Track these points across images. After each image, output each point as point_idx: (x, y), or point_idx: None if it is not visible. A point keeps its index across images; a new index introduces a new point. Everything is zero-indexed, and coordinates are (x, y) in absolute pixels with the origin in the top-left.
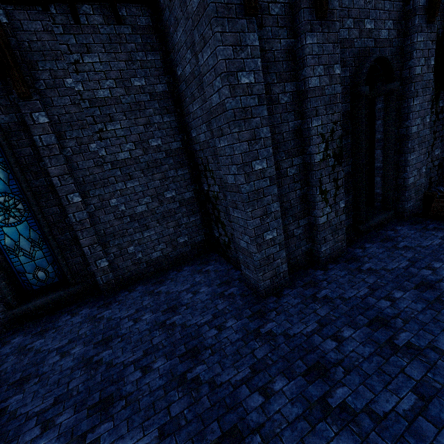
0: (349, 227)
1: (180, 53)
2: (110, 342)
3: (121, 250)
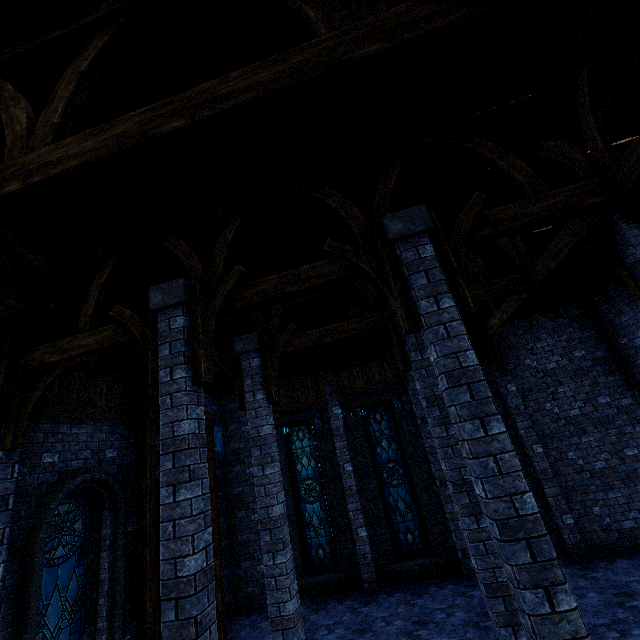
0: None
1: (624, 330)
2: (633, 596)
3: (584, 508)
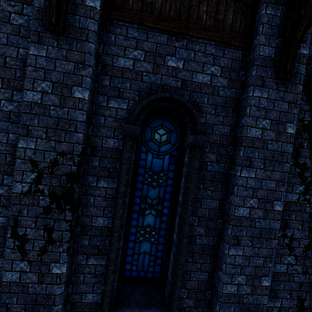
0: (93, 305)
1: None
2: None
3: None
